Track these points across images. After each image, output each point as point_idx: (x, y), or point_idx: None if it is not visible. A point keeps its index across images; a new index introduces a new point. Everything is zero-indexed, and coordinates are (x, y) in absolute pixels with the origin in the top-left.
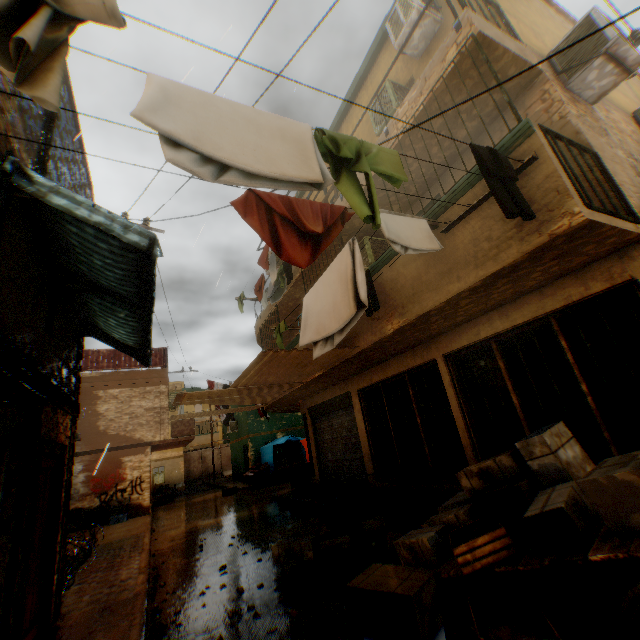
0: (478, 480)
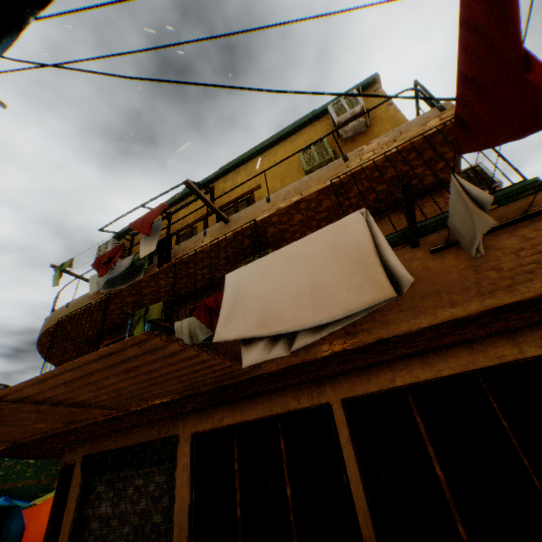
0: None
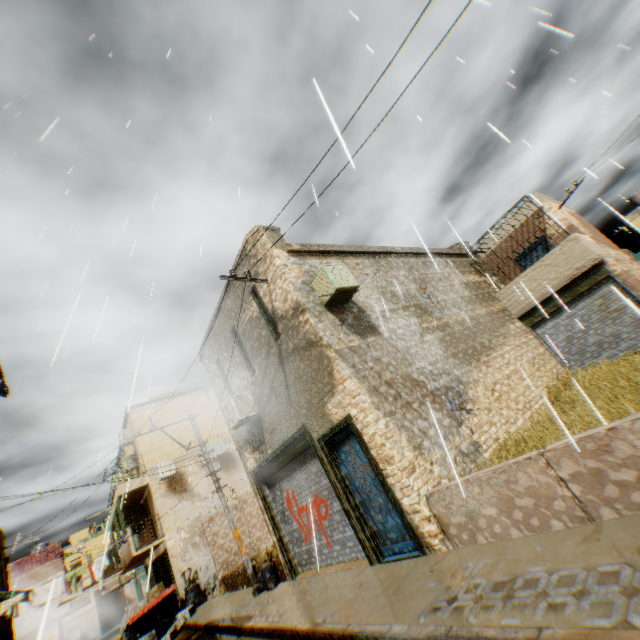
0: None
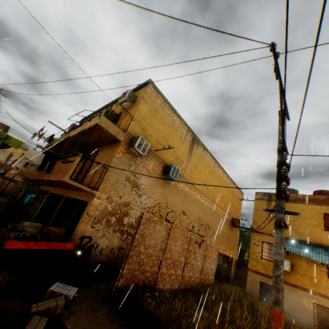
0: (12, 227)
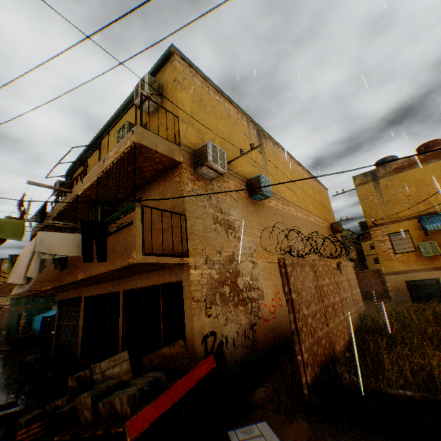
0: (76, 381)
